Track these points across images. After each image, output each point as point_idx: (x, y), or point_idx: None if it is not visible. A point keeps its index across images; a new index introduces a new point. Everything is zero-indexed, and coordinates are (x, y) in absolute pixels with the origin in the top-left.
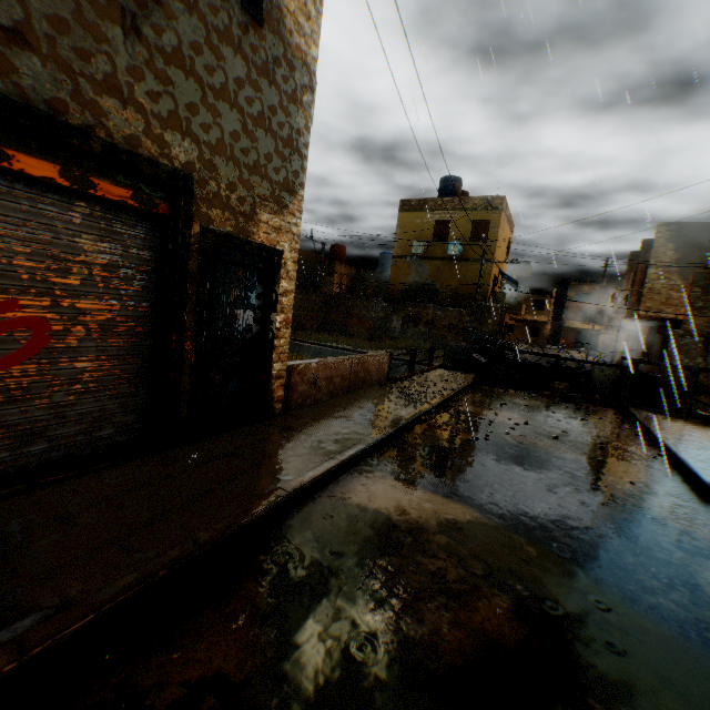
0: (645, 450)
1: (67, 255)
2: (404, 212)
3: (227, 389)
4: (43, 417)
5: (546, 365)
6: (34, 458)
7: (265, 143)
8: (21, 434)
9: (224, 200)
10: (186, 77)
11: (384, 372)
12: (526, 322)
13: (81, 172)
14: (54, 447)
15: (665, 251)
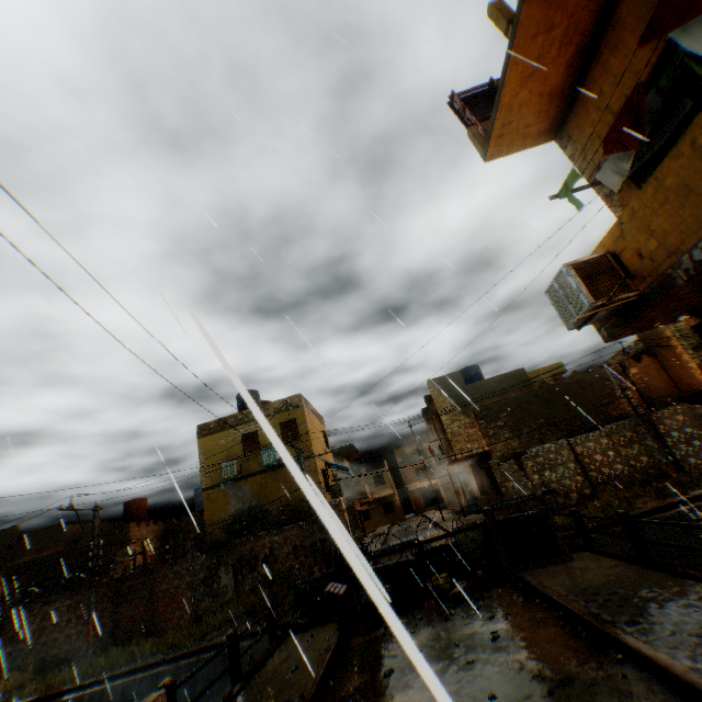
0: (599, 660)
1: None
2: (204, 437)
3: None
4: None
5: (413, 558)
6: None
7: None
8: None
9: None
10: None
11: None
12: (377, 501)
13: None
14: None
15: (444, 399)
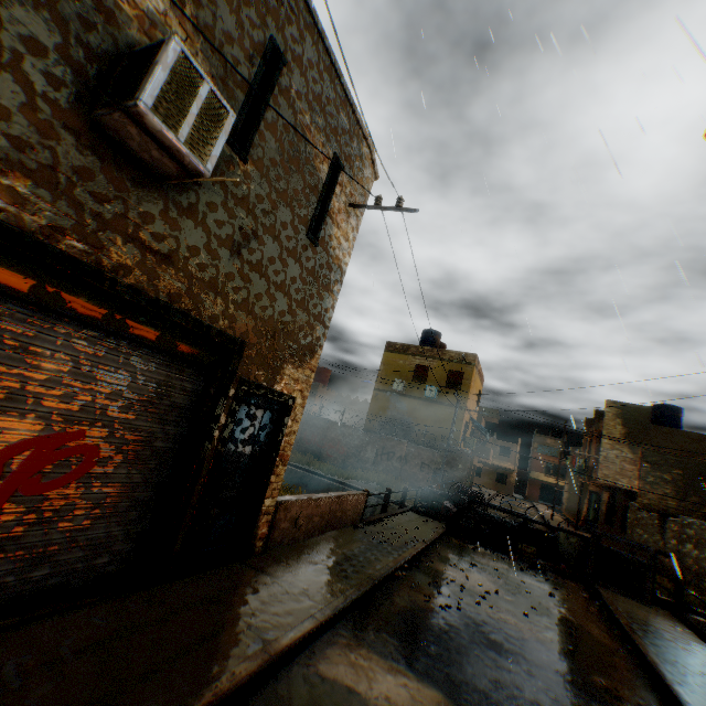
0: (613, 640)
1: (134, 395)
2: (389, 352)
3: (219, 522)
4: (58, 540)
5: (514, 524)
6: (33, 584)
7: (302, 318)
8: (33, 556)
9: (263, 358)
10: (261, 277)
11: (359, 512)
12: (493, 466)
13: (170, 337)
14: (54, 573)
15: (614, 424)
